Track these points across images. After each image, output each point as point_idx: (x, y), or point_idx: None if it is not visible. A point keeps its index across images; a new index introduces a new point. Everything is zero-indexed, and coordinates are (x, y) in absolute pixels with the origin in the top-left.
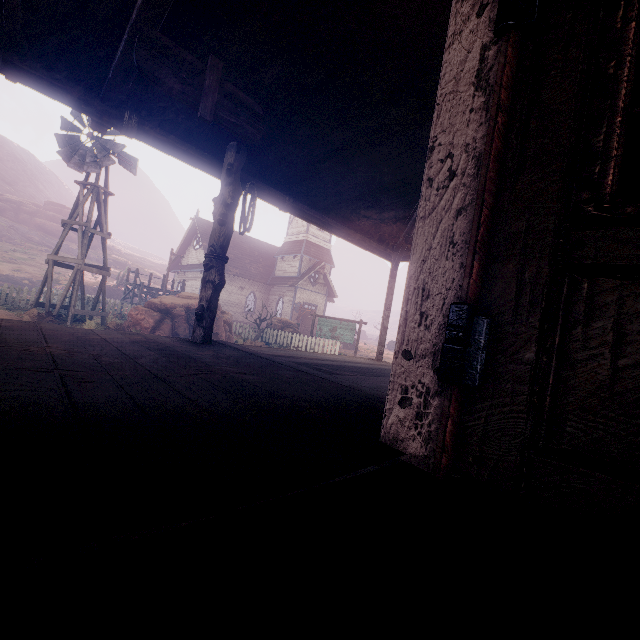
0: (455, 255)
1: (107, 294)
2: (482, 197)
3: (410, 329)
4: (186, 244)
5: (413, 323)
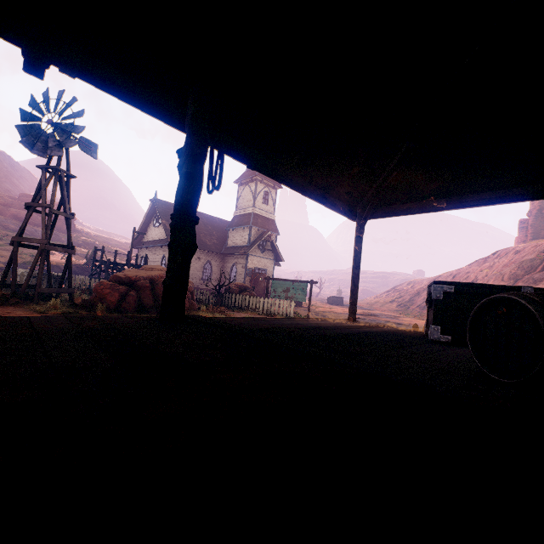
0: None
1: (77, 271)
2: None
3: None
4: (147, 223)
5: None
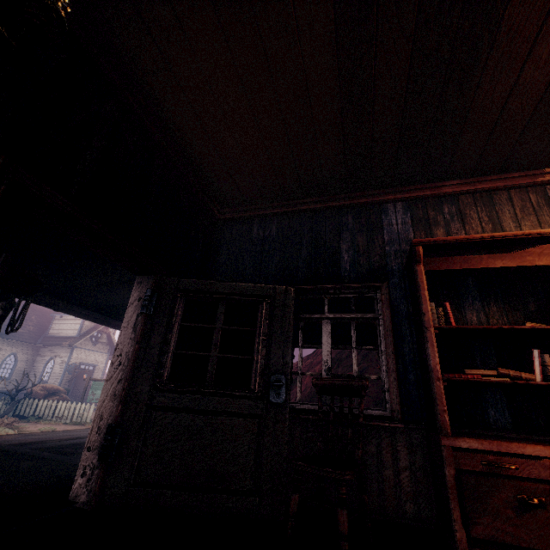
0: (115, 400)
1: None
2: (127, 377)
3: (93, 435)
4: None
5: (95, 432)
